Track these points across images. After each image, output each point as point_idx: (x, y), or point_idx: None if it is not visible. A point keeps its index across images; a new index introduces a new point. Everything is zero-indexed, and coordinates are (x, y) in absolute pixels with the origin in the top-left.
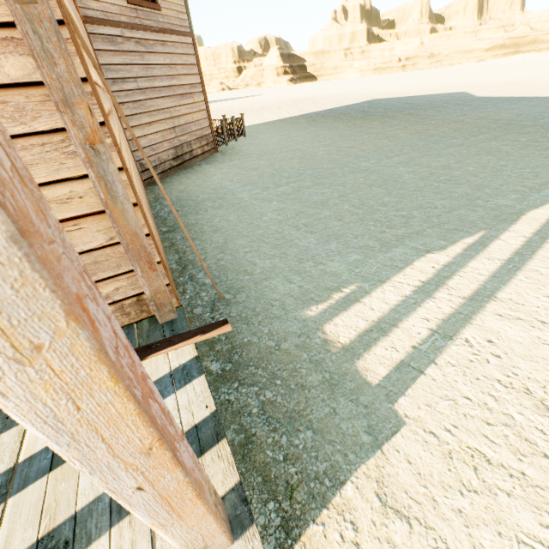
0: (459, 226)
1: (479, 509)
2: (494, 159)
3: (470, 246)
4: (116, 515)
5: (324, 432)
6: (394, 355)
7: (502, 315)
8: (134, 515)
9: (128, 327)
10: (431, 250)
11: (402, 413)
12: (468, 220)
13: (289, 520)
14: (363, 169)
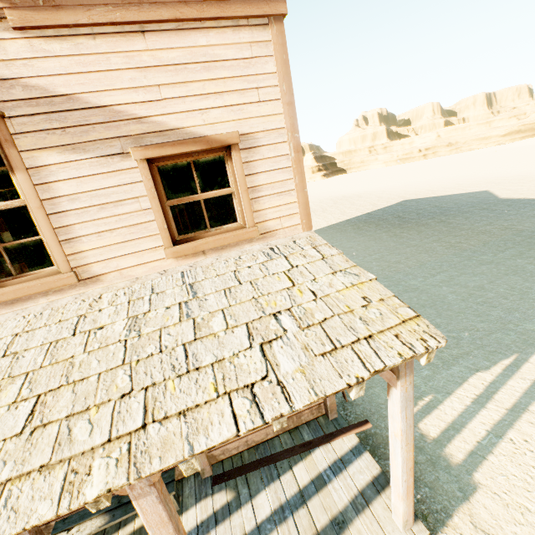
0: (497, 348)
1: (525, 533)
2: (520, 280)
3: (507, 367)
4: (357, 512)
5: (435, 489)
6: (466, 446)
7: (533, 423)
8: (365, 512)
9: (313, 421)
10: (479, 369)
11: (477, 482)
12: (504, 343)
13: (428, 530)
14: (413, 288)
